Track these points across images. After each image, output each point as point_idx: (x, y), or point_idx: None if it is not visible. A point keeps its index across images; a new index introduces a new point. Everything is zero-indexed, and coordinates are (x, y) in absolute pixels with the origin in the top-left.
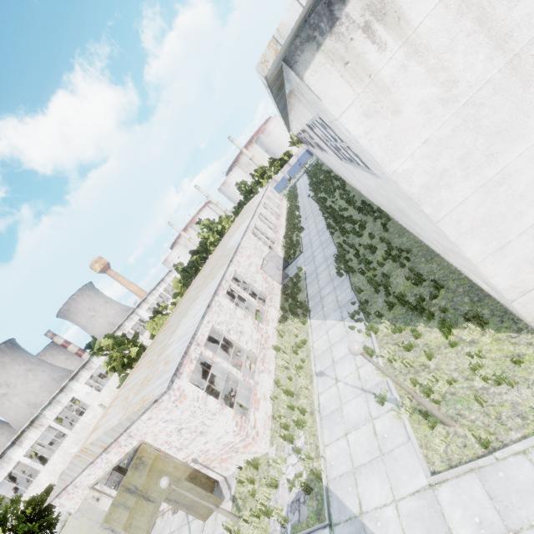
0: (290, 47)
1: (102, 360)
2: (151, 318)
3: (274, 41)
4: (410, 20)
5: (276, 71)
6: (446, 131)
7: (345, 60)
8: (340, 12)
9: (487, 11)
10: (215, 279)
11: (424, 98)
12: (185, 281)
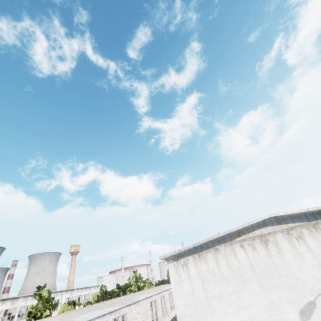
0: (169, 257)
1: (21, 305)
2: (68, 303)
3: (164, 255)
4: (190, 271)
5: (165, 258)
6: (190, 302)
7: (176, 268)
8: (179, 259)
9: (204, 282)
10: (116, 306)
11: (188, 289)
12: (100, 299)
